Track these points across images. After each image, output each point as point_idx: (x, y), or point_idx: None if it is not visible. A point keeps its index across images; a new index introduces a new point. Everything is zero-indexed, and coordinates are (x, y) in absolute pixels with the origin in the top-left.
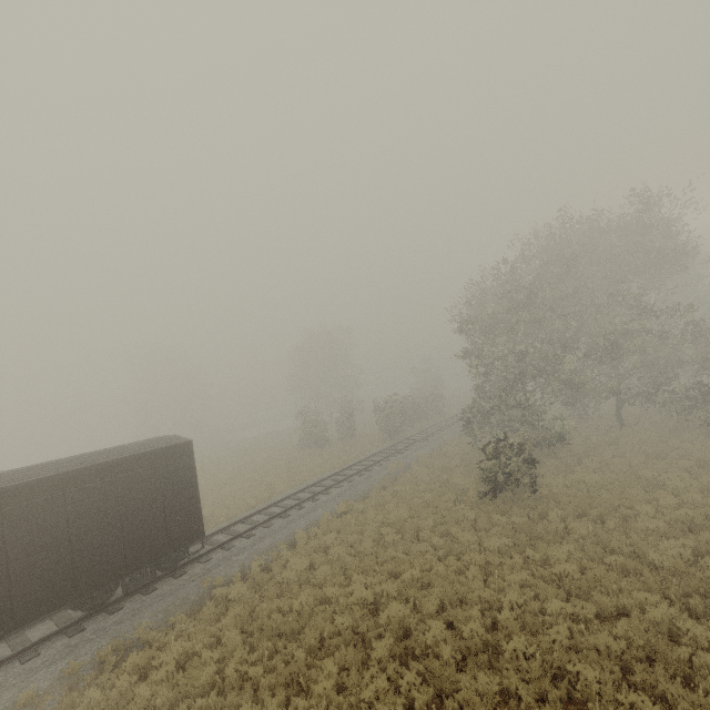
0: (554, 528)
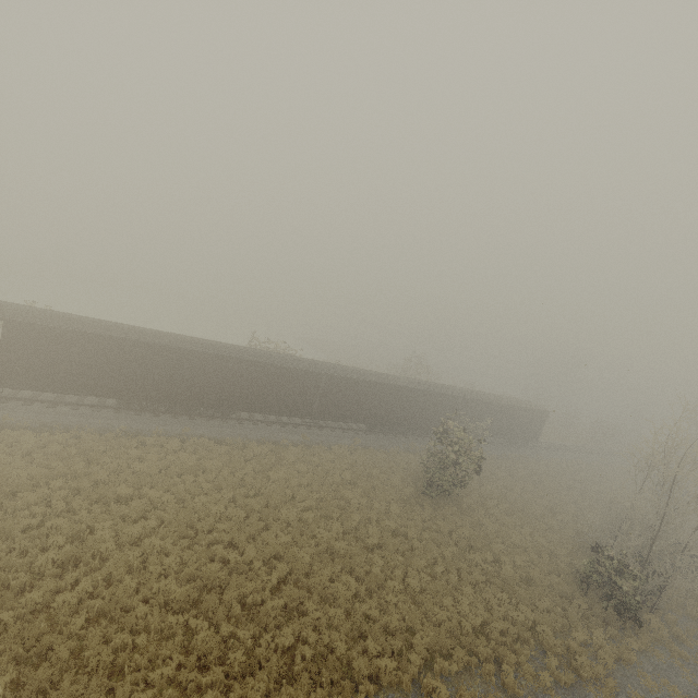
0: None
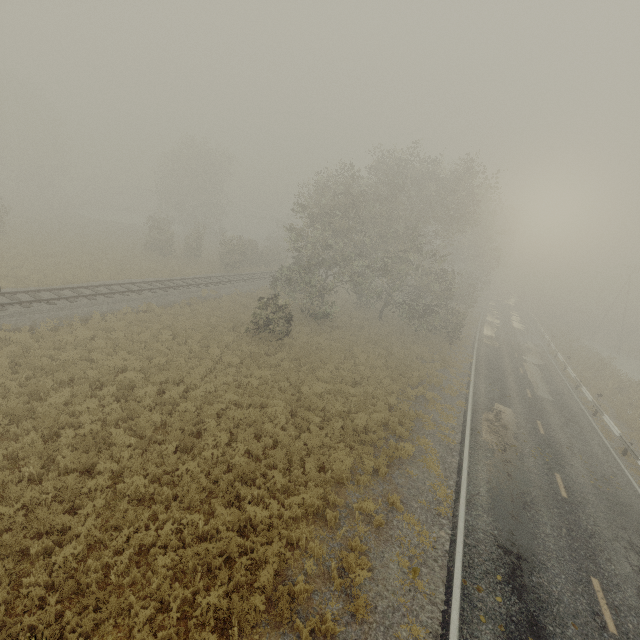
0: (271, 361)
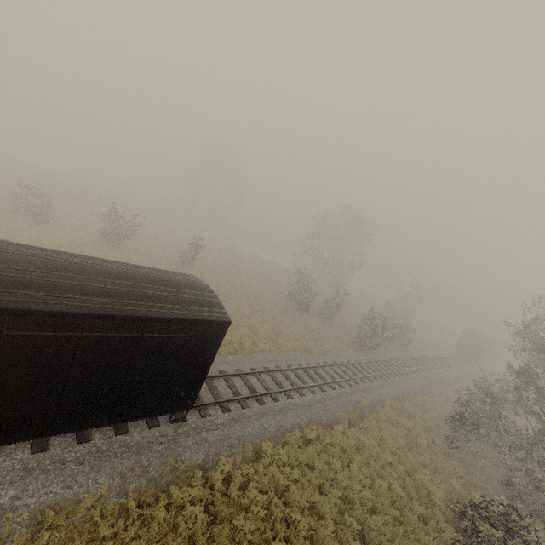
0: None
